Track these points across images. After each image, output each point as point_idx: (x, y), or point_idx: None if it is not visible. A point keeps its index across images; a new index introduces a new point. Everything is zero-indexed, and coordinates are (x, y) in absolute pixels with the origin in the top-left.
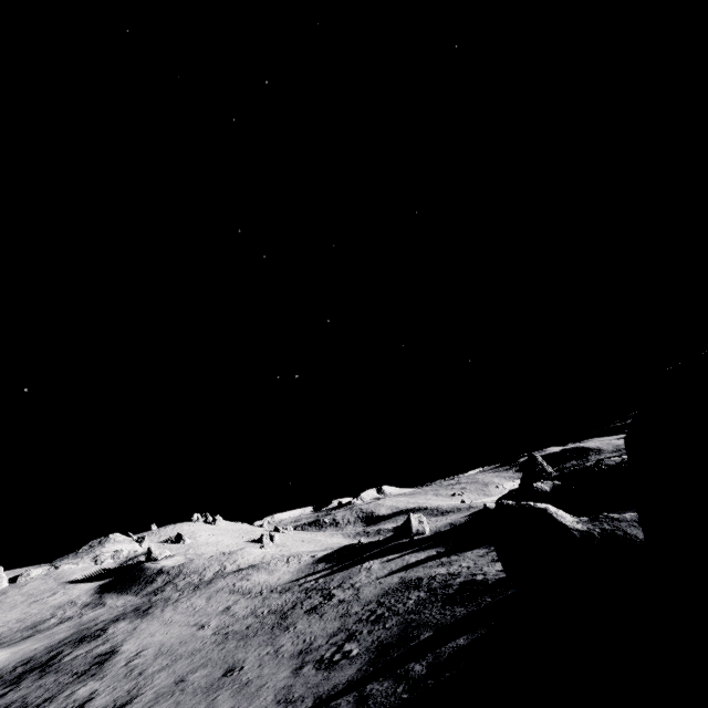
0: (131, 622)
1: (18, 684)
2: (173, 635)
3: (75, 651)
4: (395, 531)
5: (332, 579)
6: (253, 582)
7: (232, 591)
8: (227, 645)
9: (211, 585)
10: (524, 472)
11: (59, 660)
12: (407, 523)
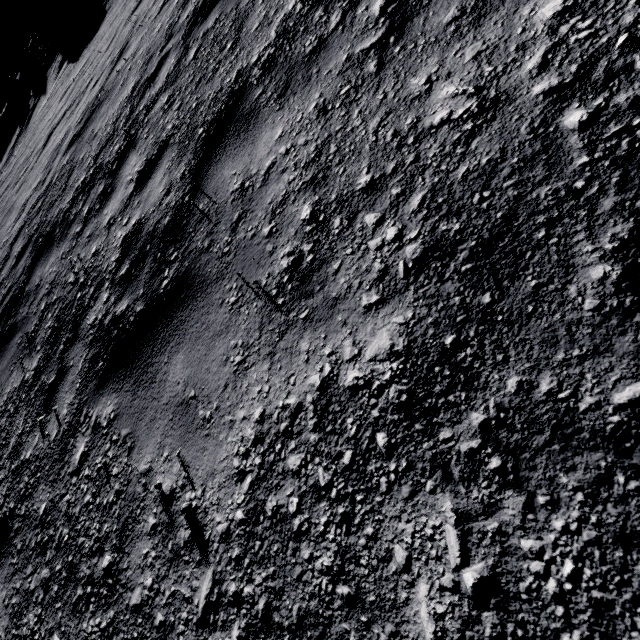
0: None
1: None
2: None
3: None
4: None
5: None
6: None
7: None
8: None
9: None
10: None
11: None
12: None
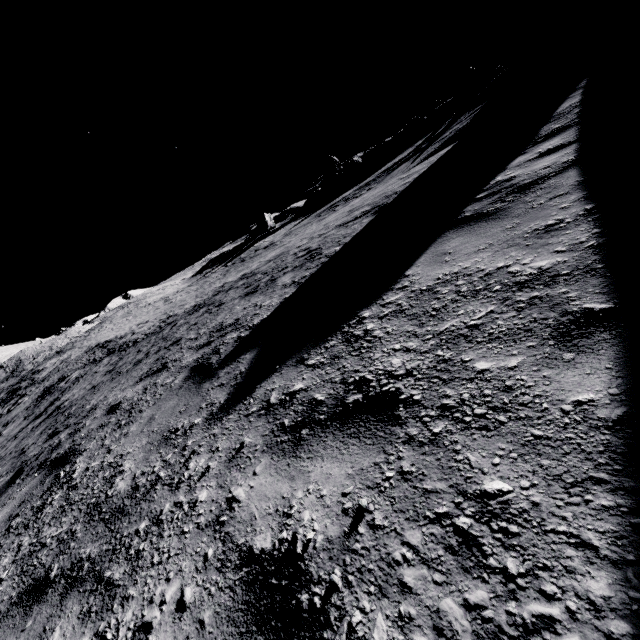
0: (60, 356)
1: (20, 395)
2: (149, 315)
3: (37, 376)
4: (252, 233)
5: (239, 258)
6: (155, 299)
7: (145, 306)
8: (234, 271)
9: (110, 319)
10: (326, 173)
11: (33, 381)
12: (264, 221)
